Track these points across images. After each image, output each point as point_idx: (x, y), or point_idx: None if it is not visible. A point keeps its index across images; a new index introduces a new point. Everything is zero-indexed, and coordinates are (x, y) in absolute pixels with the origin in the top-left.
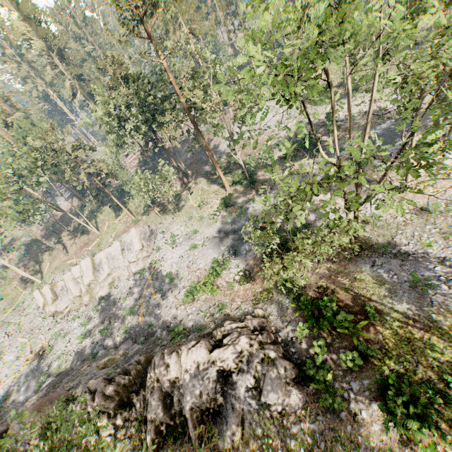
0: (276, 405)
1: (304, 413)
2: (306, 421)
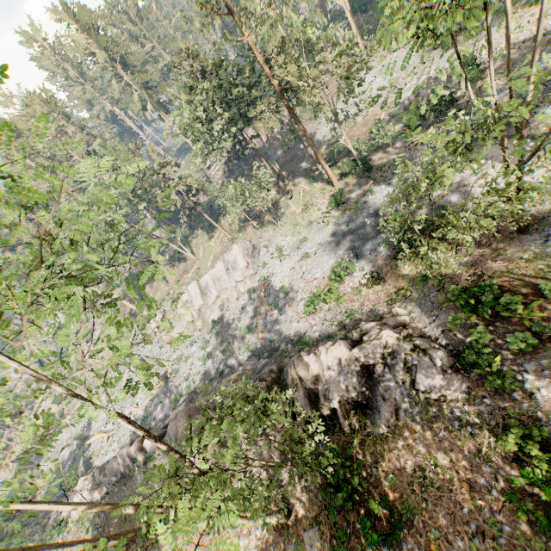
0: (433, 391)
1: (467, 398)
2: (471, 404)
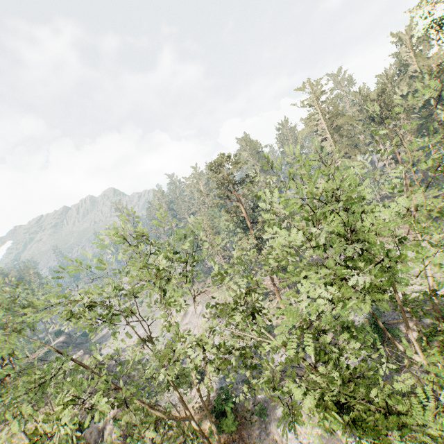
0: None
1: None
2: None
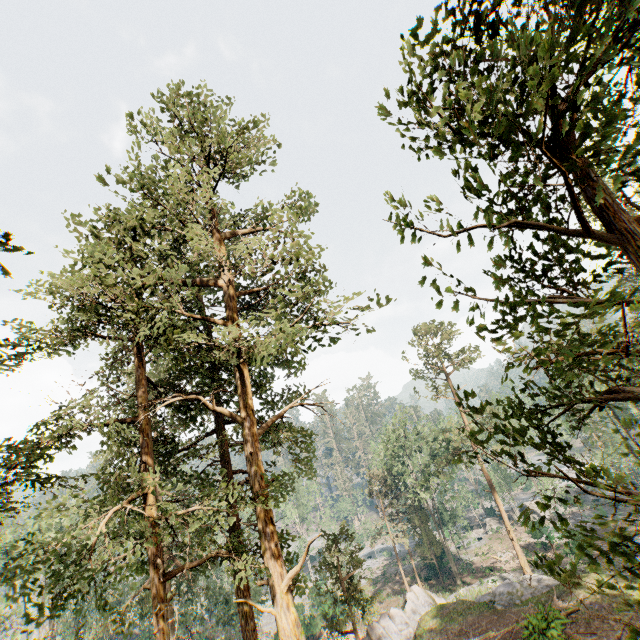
0: None
1: None
2: None
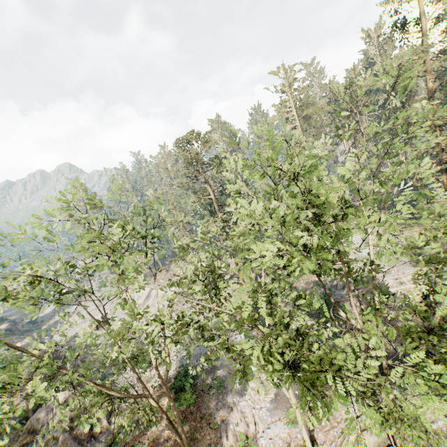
0: None
1: None
2: None
